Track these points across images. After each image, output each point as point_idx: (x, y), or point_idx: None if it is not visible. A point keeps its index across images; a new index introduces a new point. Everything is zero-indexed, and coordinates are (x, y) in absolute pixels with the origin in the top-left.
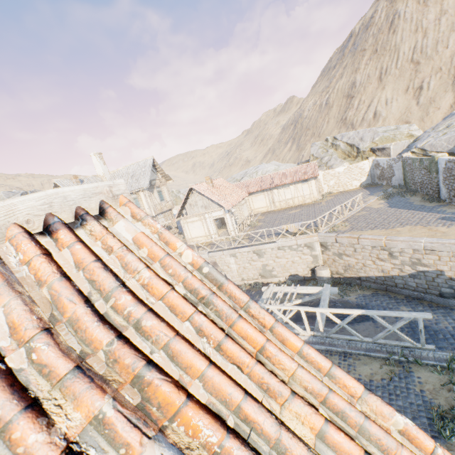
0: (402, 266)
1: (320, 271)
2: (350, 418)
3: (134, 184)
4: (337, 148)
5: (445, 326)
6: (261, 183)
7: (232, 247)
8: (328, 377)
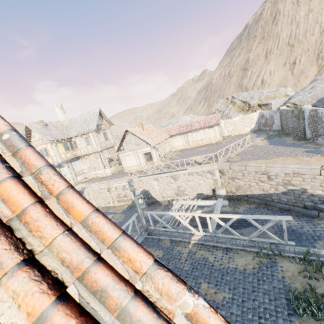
0: (277, 186)
1: (218, 190)
2: (110, 299)
3: (85, 127)
4: (234, 104)
5: (307, 230)
6: (180, 128)
7: (155, 173)
8: (112, 249)
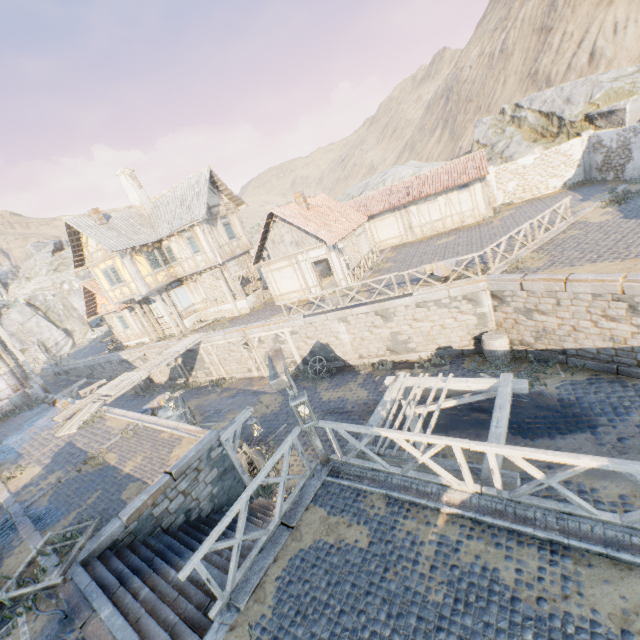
0: None
1: (490, 341)
2: None
3: (184, 215)
4: (521, 124)
5: None
6: (390, 198)
7: (340, 307)
8: None
